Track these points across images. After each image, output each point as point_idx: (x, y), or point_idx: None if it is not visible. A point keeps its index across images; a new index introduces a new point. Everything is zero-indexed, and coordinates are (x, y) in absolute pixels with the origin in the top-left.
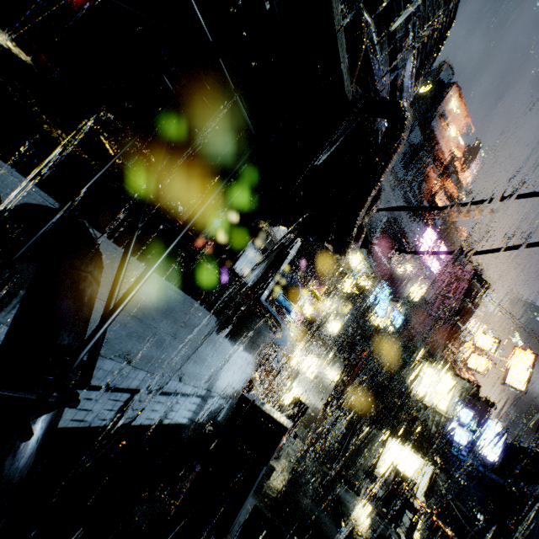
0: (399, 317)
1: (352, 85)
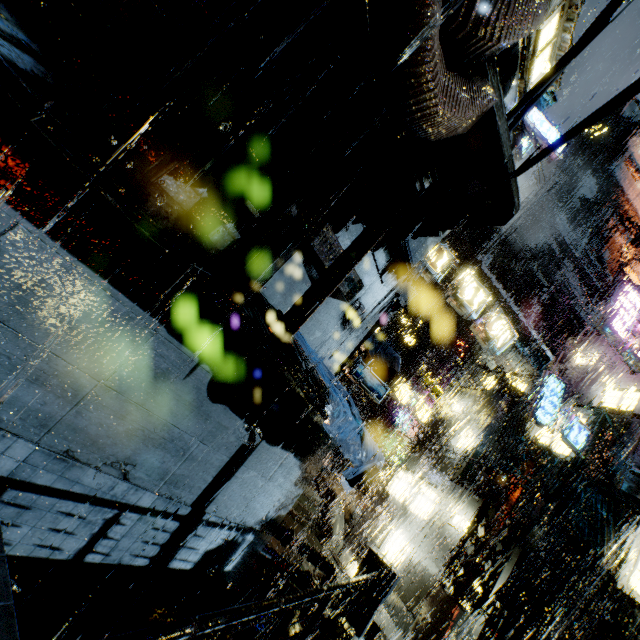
0: (582, 431)
1: None
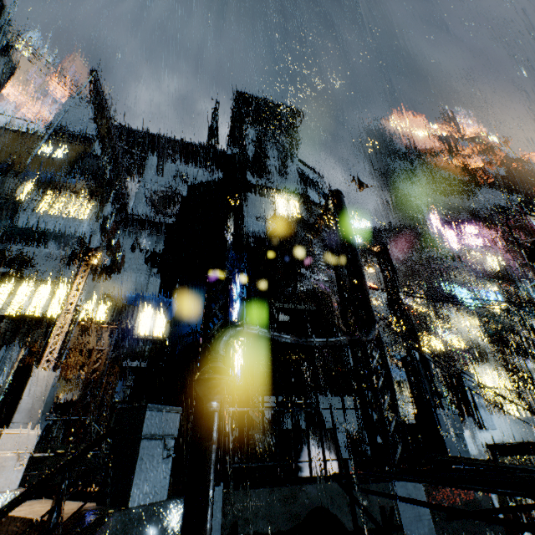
0: (493, 294)
1: (314, 304)
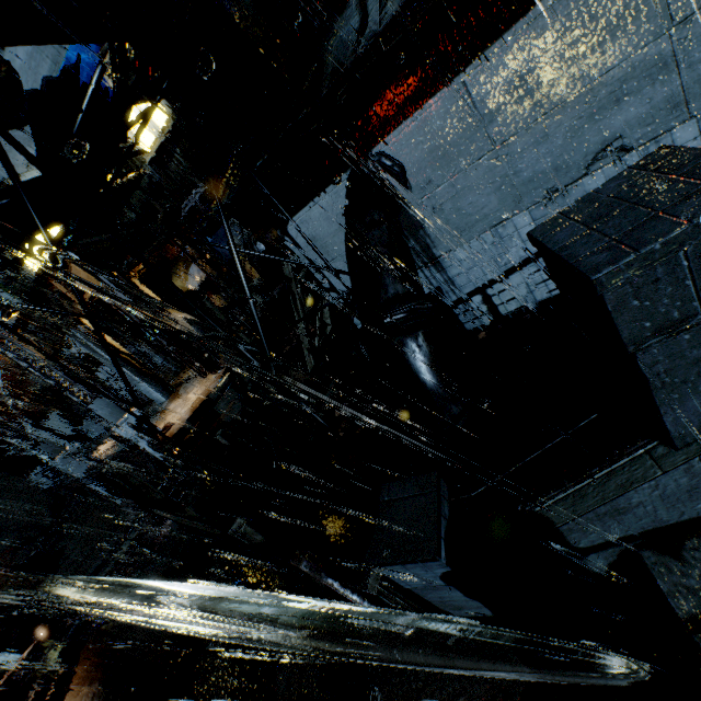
0: None
1: None
